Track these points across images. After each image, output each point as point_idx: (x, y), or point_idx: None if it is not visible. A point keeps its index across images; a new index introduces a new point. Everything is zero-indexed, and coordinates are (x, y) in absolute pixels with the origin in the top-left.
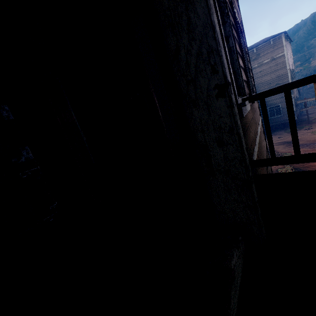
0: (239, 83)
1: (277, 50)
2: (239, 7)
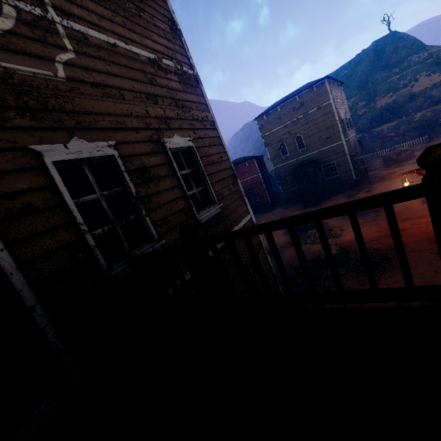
0: (148, 231)
1: (323, 98)
2: (208, 106)
